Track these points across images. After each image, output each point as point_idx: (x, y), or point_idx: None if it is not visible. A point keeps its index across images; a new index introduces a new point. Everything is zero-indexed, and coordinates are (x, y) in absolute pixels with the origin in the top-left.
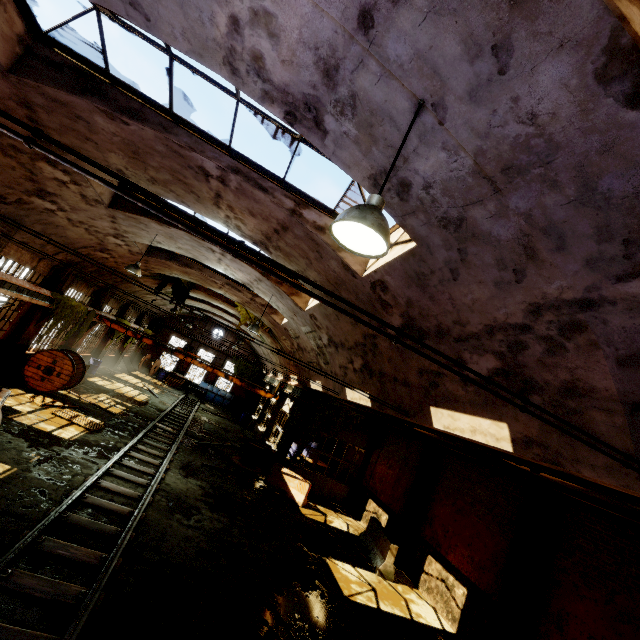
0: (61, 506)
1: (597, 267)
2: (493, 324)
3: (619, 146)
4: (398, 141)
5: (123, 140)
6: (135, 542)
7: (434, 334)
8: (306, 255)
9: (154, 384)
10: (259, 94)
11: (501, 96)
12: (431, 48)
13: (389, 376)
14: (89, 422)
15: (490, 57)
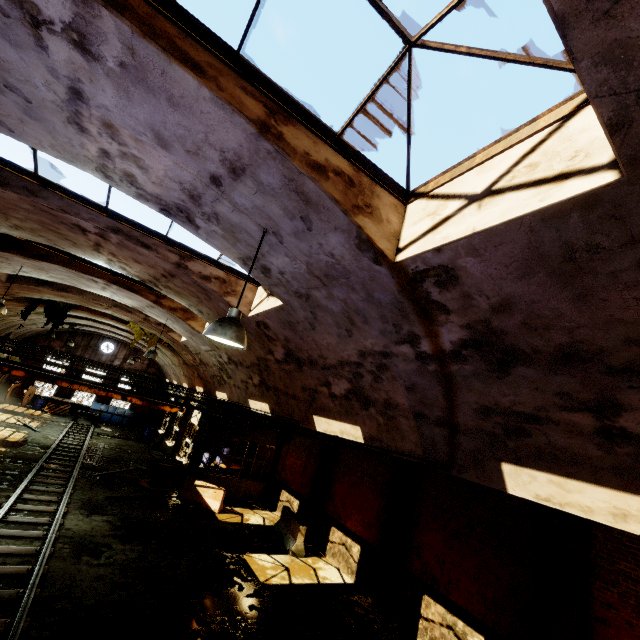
0: None
1: (386, 335)
2: (342, 360)
3: (377, 279)
4: (255, 244)
5: None
6: (41, 598)
7: (308, 362)
8: (196, 295)
9: (30, 416)
10: (134, 194)
11: (312, 240)
12: (264, 206)
13: (282, 391)
14: None
15: (301, 221)
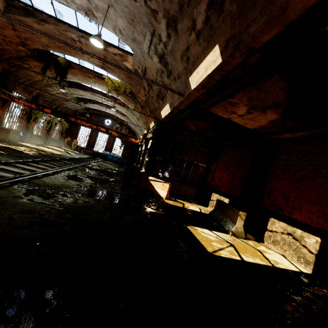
0: None
1: None
2: None
3: None
4: None
5: None
6: None
7: None
8: None
9: (73, 152)
10: None
11: None
12: None
13: None
14: None
15: None
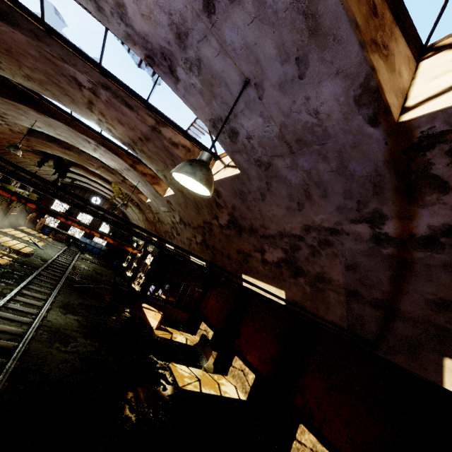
0: None
1: (342, 212)
2: (283, 232)
3: (362, 146)
4: (231, 101)
5: None
6: (19, 369)
7: (248, 230)
8: (164, 160)
9: (39, 238)
10: (123, 34)
11: (299, 93)
12: (256, 44)
13: (219, 251)
14: None
15: (294, 64)
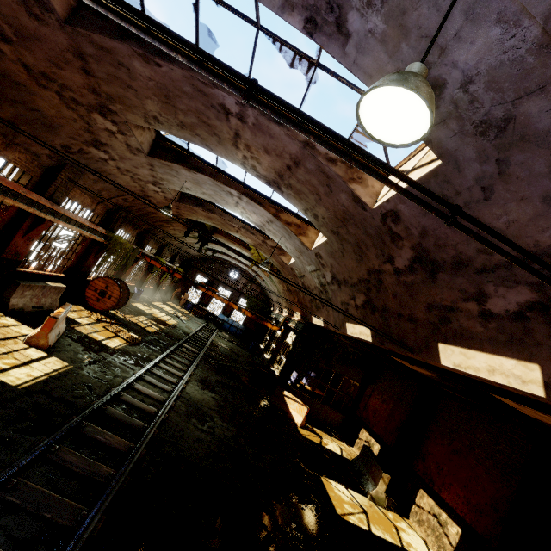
0: (102, 400)
1: None
2: (533, 250)
3: None
4: (435, 26)
5: (157, 84)
6: (158, 437)
7: (450, 266)
8: (316, 191)
9: (182, 312)
10: (279, 2)
11: None
12: None
13: (393, 312)
14: (130, 336)
15: None
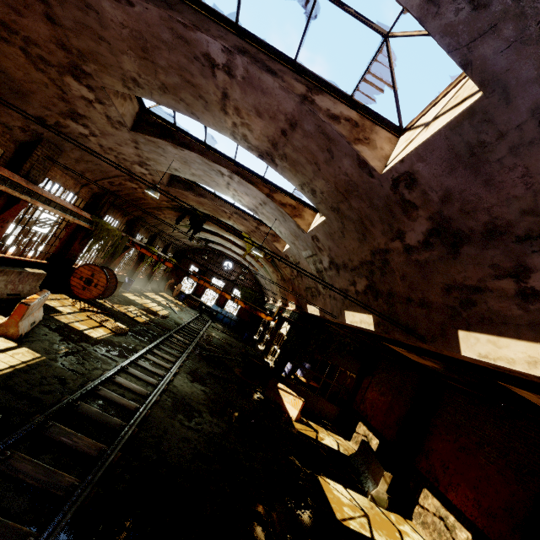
0: (75, 395)
1: None
2: None
3: None
4: None
5: (131, 32)
6: (137, 437)
7: (480, 236)
8: (314, 159)
9: (175, 303)
10: None
11: None
12: None
13: (400, 296)
14: (116, 326)
15: None
